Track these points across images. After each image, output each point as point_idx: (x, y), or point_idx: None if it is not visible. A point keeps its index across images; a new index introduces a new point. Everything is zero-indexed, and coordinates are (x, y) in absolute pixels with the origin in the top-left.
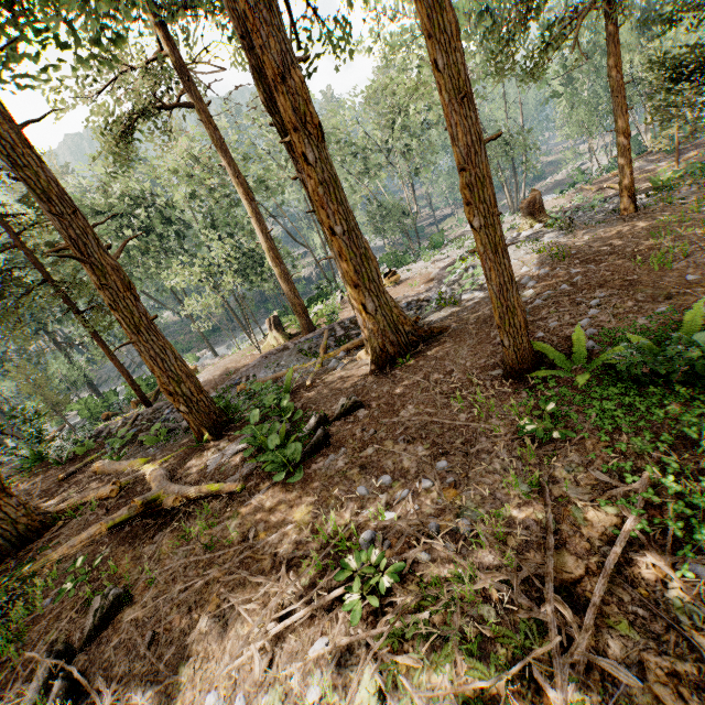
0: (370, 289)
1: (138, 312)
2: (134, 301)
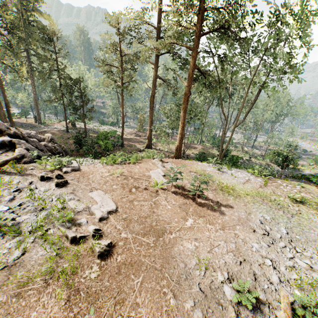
0: (0, 117)
1: None
2: None
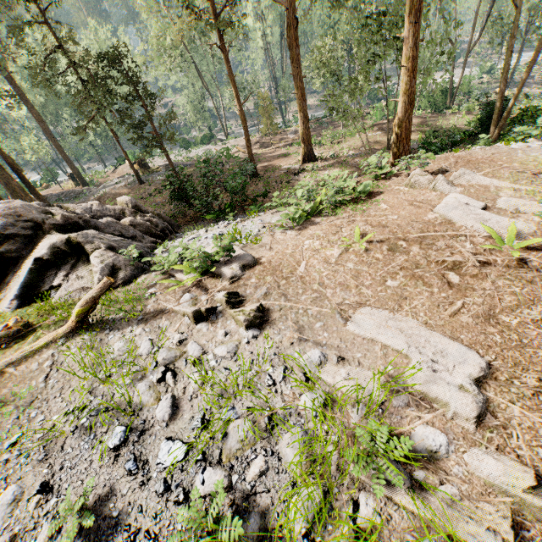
0: (18, 197)
1: None
2: None
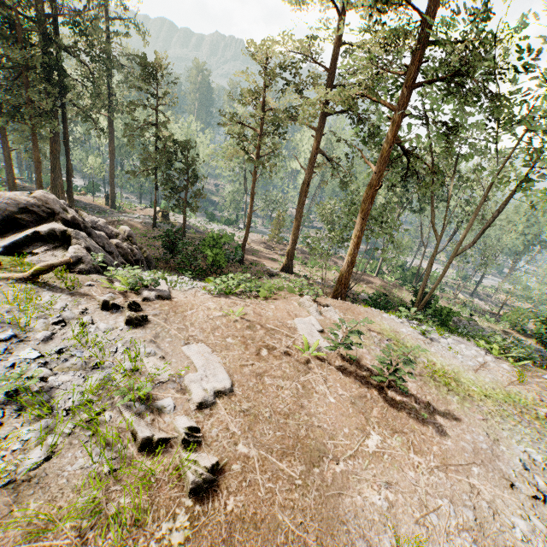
0: (55, 191)
1: (9, 162)
2: (10, 160)
